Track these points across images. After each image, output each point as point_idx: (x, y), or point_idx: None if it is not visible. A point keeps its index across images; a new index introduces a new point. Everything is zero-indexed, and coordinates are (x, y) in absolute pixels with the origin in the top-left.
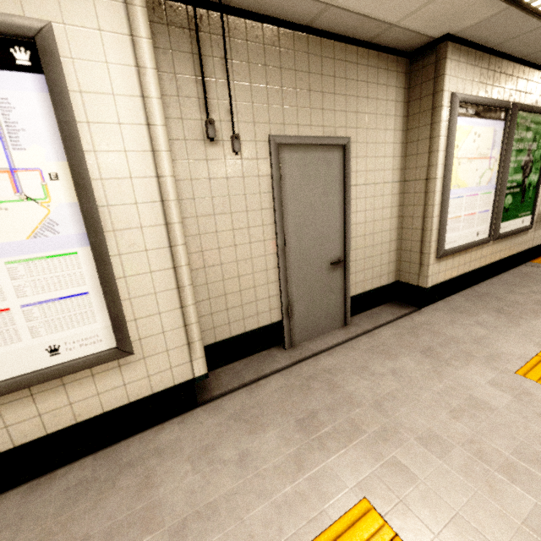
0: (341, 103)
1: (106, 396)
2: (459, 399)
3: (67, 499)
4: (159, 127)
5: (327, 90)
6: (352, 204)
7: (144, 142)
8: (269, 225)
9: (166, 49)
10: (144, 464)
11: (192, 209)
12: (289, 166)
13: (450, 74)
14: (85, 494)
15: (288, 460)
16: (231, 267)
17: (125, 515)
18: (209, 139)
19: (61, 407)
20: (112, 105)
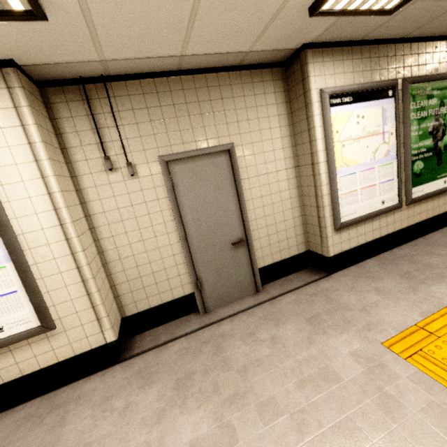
0: (220, 118)
1: (41, 357)
2: (314, 368)
3: (14, 427)
4: (51, 177)
5: (205, 111)
6: (246, 194)
7: (42, 189)
8: (170, 221)
9: (68, 117)
10: (66, 407)
11: (104, 219)
12: (180, 175)
13: (315, 75)
14: (25, 426)
15: (154, 413)
16: (142, 256)
17: (38, 444)
18: (108, 169)
19: (11, 365)
20: (16, 171)
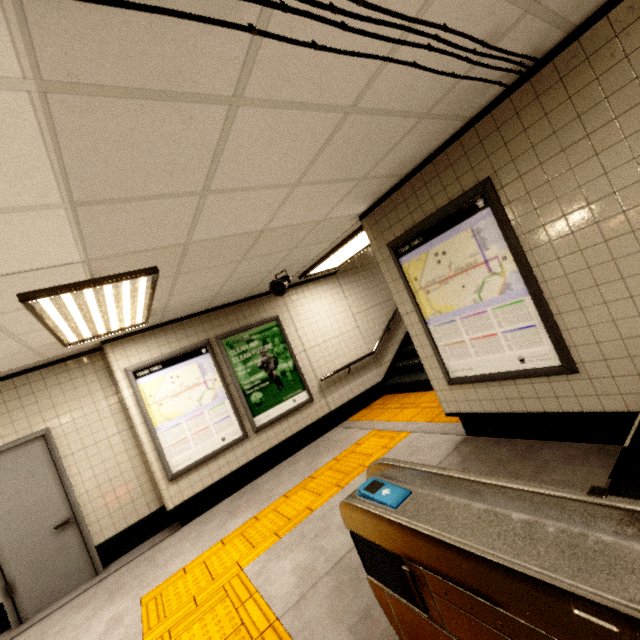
0: (33, 409)
1: None
2: None
3: None
4: None
5: (14, 408)
6: (72, 470)
7: None
8: None
9: None
10: None
11: None
12: None
13: (117, 360)
14: None
15: None
16: None
17: None
18: None
19: None
20: None
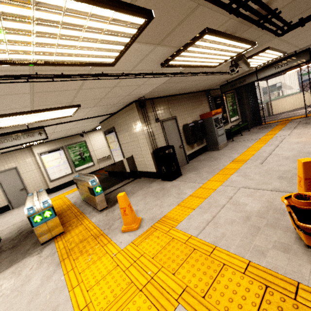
0: (12, 161)
1: None
2: None
3: None
4: None
5: (7, 160)
6: (23, 177)
7: None
8: None
9: None
10: None
11: None
12: (0, 176)
13: (35, 150)
14: None
15: None
16: None
17: None
18: None
19: None
20: None
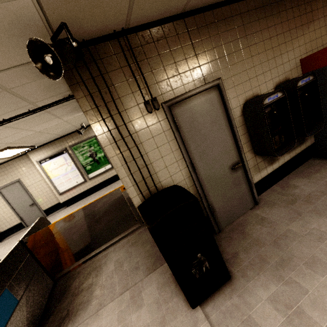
0: (12, 173)
1: None
2: None
3: None
4: None
5: (7, 173)
6: (30, 190)
7: None
8: (6, 204)
9: None
10: None
11: None
12: (4, 192)
13: (32, 158)
14: None
15: None
16: (0, 215)
17: None
18: None
19: None
20: None
